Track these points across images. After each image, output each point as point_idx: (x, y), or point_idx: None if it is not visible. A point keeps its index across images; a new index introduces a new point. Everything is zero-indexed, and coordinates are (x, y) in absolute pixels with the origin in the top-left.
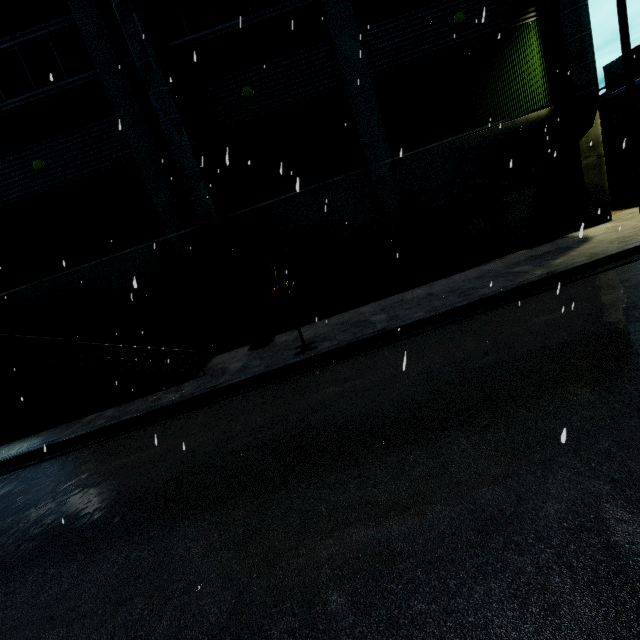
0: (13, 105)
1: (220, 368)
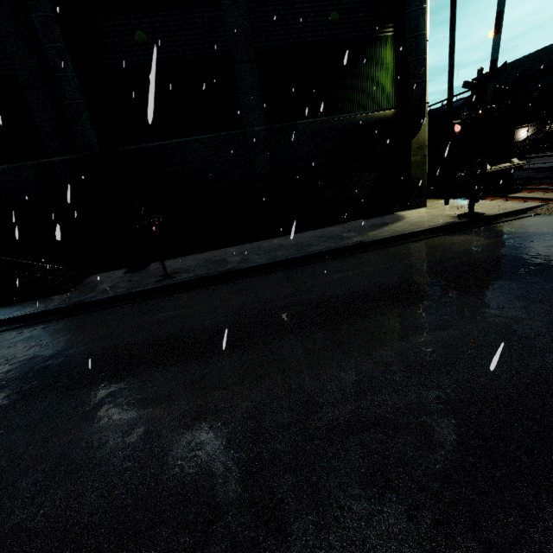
0: None
1: (92, 286)
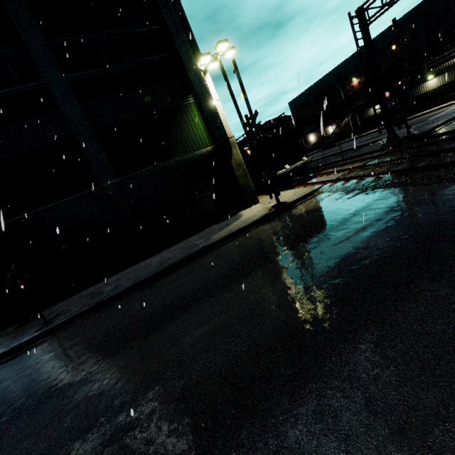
0: None
1: None
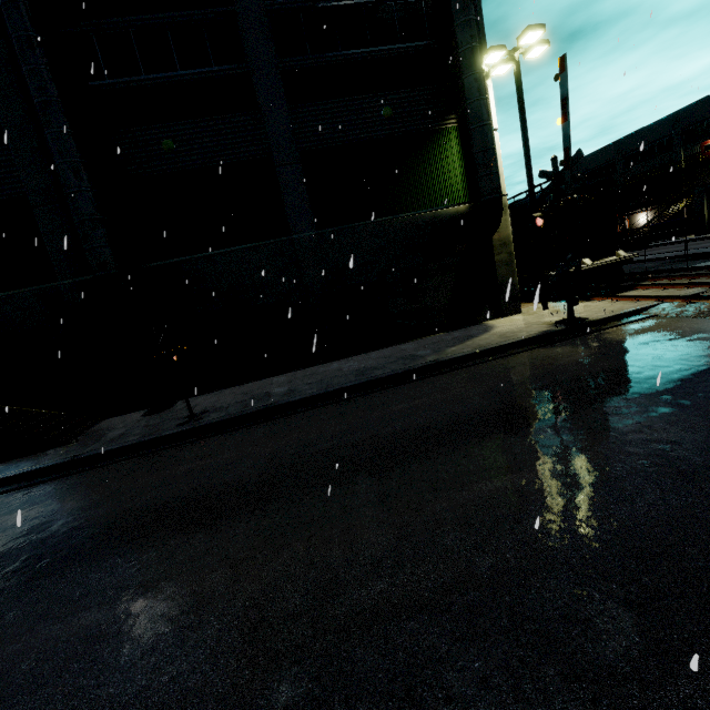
0: None
1: (98, 434)
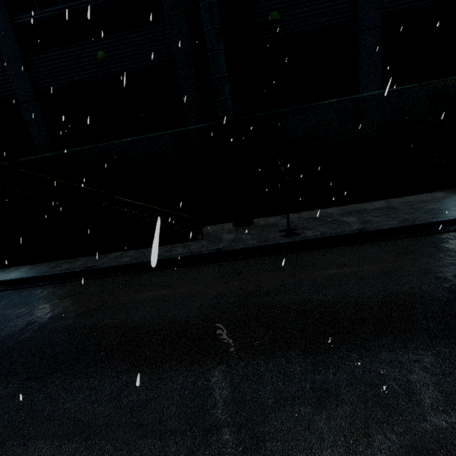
0: (90, 3)
1: (214, 236)
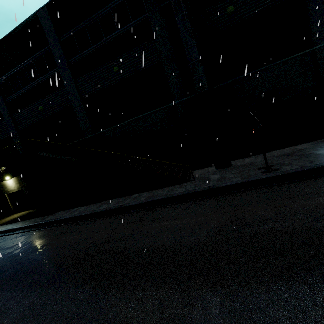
0: (107, 40)
1: (203, 177)
